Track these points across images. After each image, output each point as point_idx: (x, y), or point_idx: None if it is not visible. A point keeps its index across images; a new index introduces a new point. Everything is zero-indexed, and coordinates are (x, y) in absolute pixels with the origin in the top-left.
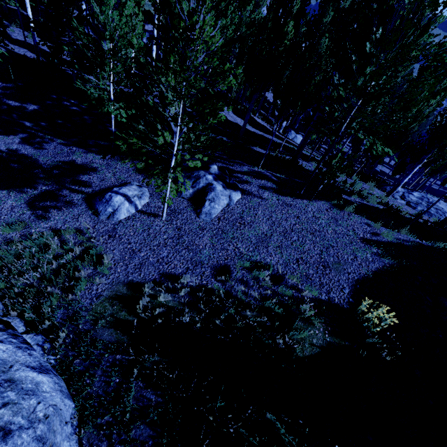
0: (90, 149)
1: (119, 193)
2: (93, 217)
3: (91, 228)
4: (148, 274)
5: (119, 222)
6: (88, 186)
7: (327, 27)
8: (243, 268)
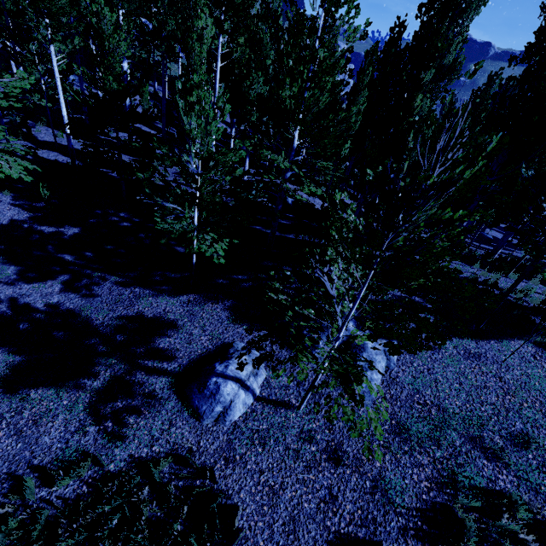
0: (159, 288)
1: (229, 377)
2: (192, 423)
3: (195, 448)
4: (312, 544)
5: (233, 427)
6: (170, 357)
7: (429, 87)
8: (468, 509)
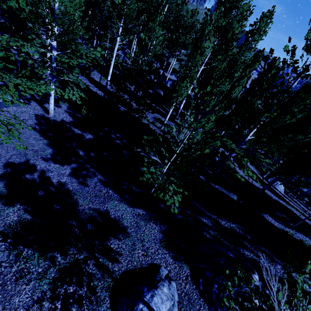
0: (123, 195)
1: (152, 310)
2: None
3: None
4: None
5: None
6: (115, 259)
7: None
8: None
